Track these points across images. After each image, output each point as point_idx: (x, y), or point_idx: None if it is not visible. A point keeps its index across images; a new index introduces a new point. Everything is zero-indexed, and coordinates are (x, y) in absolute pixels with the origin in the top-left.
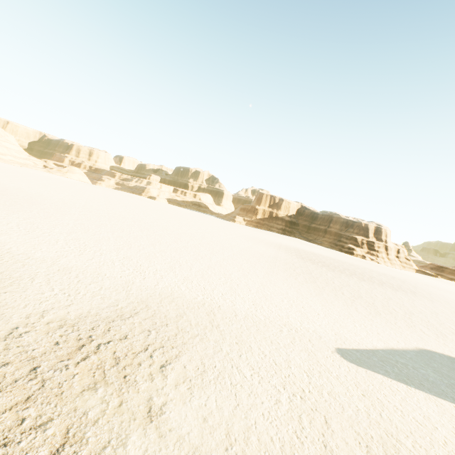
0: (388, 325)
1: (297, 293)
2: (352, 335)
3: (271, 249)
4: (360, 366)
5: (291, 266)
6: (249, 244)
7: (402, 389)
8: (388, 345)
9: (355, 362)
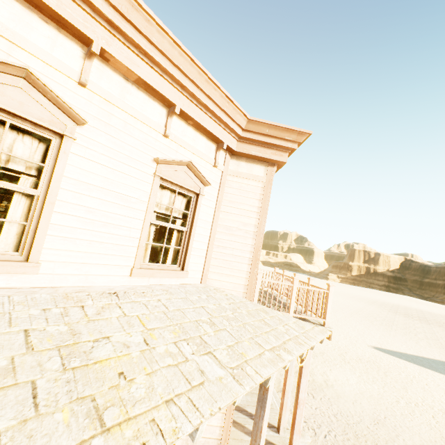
0: (439, 352)
1: (364, 327)
2: (393, 346)
3: (360, 303)
4: (382, 352)
5: (373, 315)
6: (337, 299)
7: (402, 361)
8: (420, 355)
9: (380, 351)
